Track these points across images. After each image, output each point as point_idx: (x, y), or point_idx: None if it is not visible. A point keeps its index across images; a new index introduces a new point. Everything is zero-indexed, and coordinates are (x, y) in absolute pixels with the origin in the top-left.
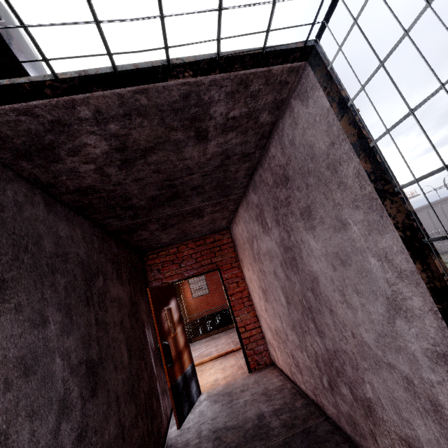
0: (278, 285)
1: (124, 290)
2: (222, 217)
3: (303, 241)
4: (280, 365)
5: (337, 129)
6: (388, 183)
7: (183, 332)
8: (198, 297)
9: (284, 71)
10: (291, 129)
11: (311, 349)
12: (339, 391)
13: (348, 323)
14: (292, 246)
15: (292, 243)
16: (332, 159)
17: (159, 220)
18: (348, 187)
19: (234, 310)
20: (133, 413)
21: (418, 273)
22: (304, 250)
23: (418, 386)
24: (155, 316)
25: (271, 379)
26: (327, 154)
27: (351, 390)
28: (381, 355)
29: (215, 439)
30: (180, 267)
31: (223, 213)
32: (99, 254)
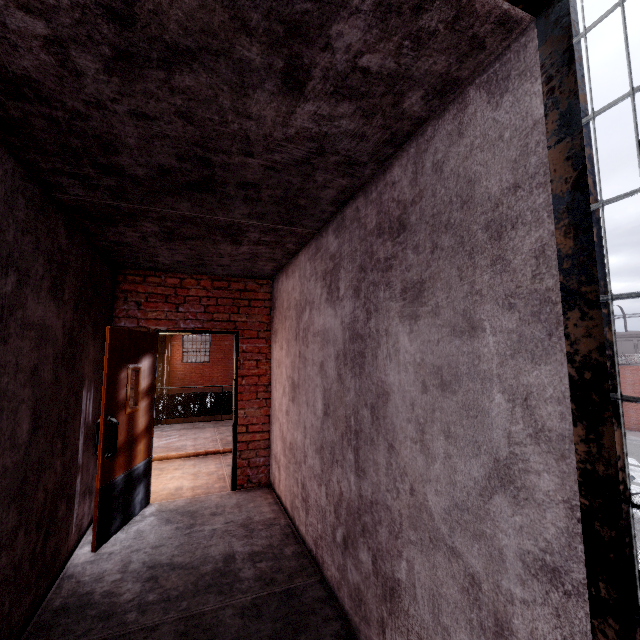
0: (321, 384)
1: (59, 316)
2: (269, 256)
3: (389, 333)
4: (279, 491)
5: (538, 162)
6: (592, 283)
7: (148, 409)
8: (191, 364)
9: (493, 14)
10: (447, 143)
11: (335, 487)
12: (355, 554)
13: (411, 473)
14: (367, 334)
15: (369, 331)
16: (503, 214)
17: (163, 220)
18: (511, 270)
19: (239, 399)
20: (9, 524)
21: (572, 441)
22: (384, 346)
23: (486, 594)
24: (107, 373)
25: (261, 506)
26: (496, 202)
27: (374, 560)
28: (445, 533)
29: (149, 579)
30: (176, 310)
31: (274, 250)
32: (23, 233)
